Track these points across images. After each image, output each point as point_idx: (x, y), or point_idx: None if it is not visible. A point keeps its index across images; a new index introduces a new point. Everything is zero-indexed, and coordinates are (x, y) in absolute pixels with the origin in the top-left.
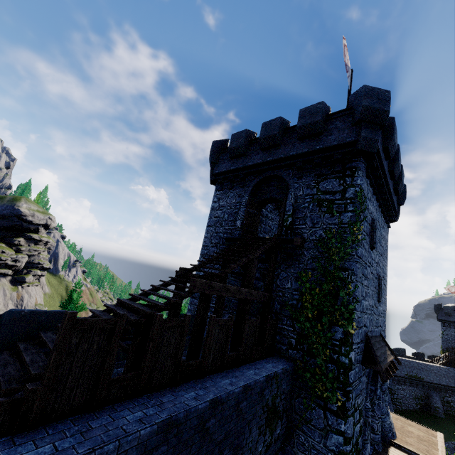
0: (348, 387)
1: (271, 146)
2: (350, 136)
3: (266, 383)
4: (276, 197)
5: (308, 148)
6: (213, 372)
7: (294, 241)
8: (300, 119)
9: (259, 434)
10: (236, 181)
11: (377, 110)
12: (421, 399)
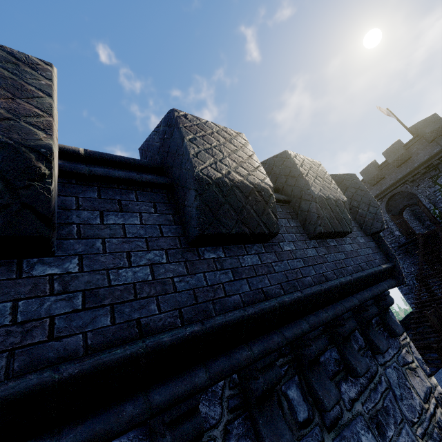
0: None
1: (378, 181)
2: (433, 149)
3: None
4: (409, 204)
5: (408, 169)
6: None
7: None
8: (387, 158)
9: None
10: None
11: (439, 128)
12: None
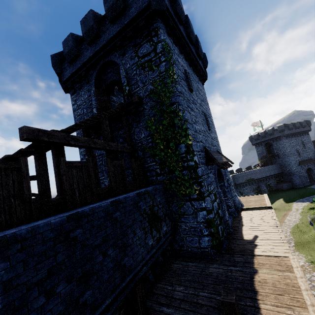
0: (199, 179)
1: (93, 37)
2: (144, 2)
3: (138, 198)
4: (115, 79)
5: (120, 27)
6: (86, 205)
7: (133, 99)
8: (105, 3)
9: (145, 233)
10: (82, 81)
11: None
12: (256, 190)
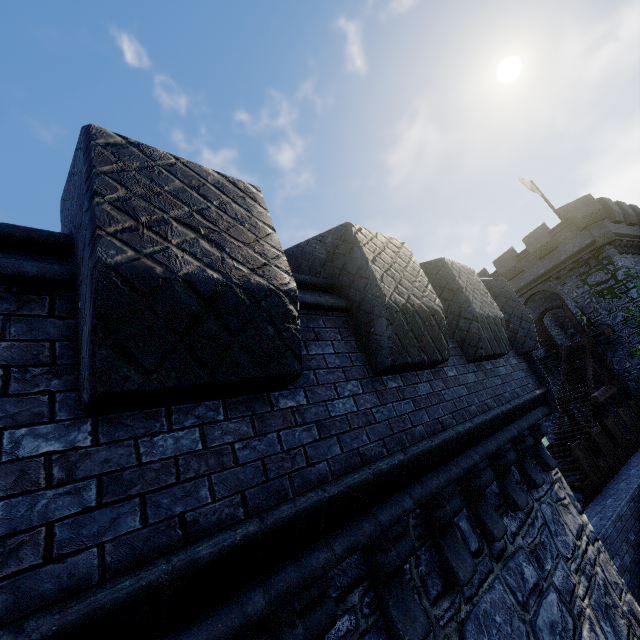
0: None
1: (516, 275)
2: (584, 239)
3: None
4: (552, 307)
5: (553, 262)
6: None
7: (606, 332)
8: (528, 246)
9: None
10: None
11: (592, 213)
12: None
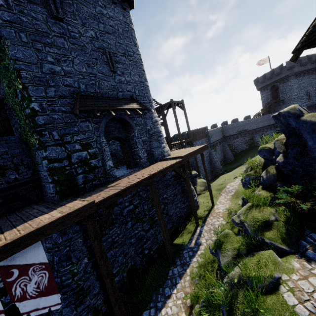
0: (38, 128)
1: None
2: None
3: None
4: None
5: None
6: None
7: None
8: None
9: None
10: None
11: None
12: (249, 142)
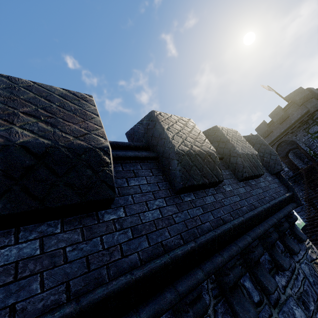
0: None
1: (268, 134)
2: (303, 110)
3: None
4: (292, 148)
5: (288, 125)
6: None
7: None
8: (272, 118)
9: None
10: None
11: (304, 96)
12: None
